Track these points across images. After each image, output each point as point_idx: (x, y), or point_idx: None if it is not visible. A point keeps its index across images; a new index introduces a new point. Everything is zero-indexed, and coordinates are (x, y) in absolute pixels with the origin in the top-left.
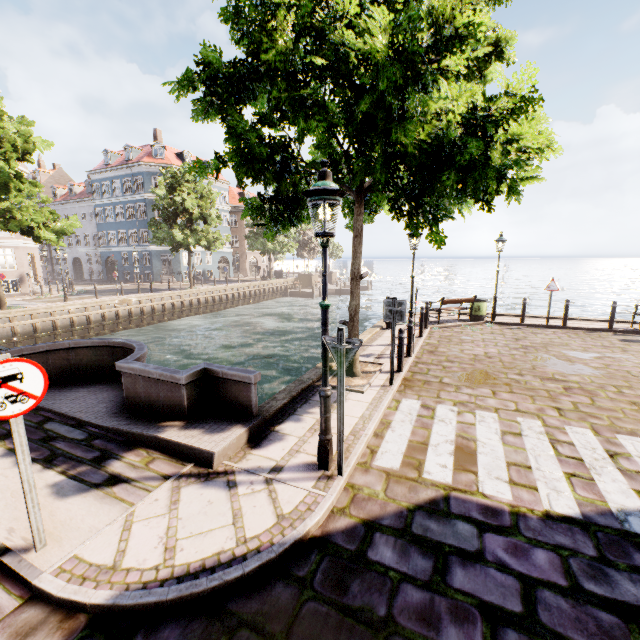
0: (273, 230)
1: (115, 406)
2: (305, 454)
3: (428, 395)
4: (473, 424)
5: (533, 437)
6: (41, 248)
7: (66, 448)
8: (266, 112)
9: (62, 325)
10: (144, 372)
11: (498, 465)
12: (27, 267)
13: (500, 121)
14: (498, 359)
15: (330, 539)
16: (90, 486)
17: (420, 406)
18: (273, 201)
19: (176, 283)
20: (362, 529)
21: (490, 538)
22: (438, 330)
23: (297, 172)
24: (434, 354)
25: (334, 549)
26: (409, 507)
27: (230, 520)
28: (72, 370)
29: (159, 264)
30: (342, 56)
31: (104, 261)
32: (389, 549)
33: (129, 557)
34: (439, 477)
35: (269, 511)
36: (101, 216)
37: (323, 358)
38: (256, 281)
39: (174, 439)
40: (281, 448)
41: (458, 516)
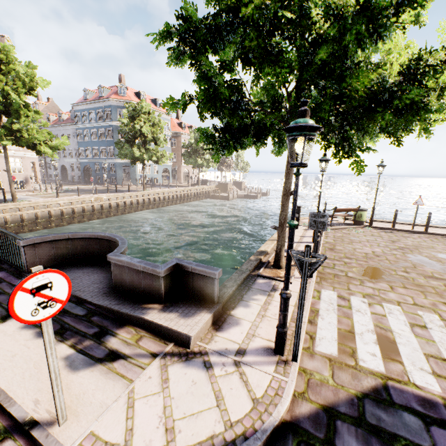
0: (220, 153)
1: (105, 287)
2: (260, 338)
3: (340, 287)
4: (384, 315)
5: (437, 330)
6: (39, 158)
7: (72, 323)
8: (232, 59)
9: (55, 214)
10: (130, 264)
11: (418, 356)
12: (30, 171)
13: (439, 70)
14: (384, 258)
15: (300, 425)
16: (95, 360)
17: (337, 297)
18: (223, 131)
19: (132, 186)
20: (324, 415)
21: (437, 432)
22: (331, 231)
23: (244, 109)
24: (334, 251)
25: (306, 436)
26: (357, 395)
27: (214, 402)
28: (70, 255)
29: (121, 172)
30: (304, 11)
31: (82, 168)
32: (353, 439)
33: (137, 437)
34: (373, 365)
35: (244, 394)
36: (81, 136)
37: (287, 267)
38: (188, 187)
39: (157, 321)
40: (239, 331)
41: (401, 406)
